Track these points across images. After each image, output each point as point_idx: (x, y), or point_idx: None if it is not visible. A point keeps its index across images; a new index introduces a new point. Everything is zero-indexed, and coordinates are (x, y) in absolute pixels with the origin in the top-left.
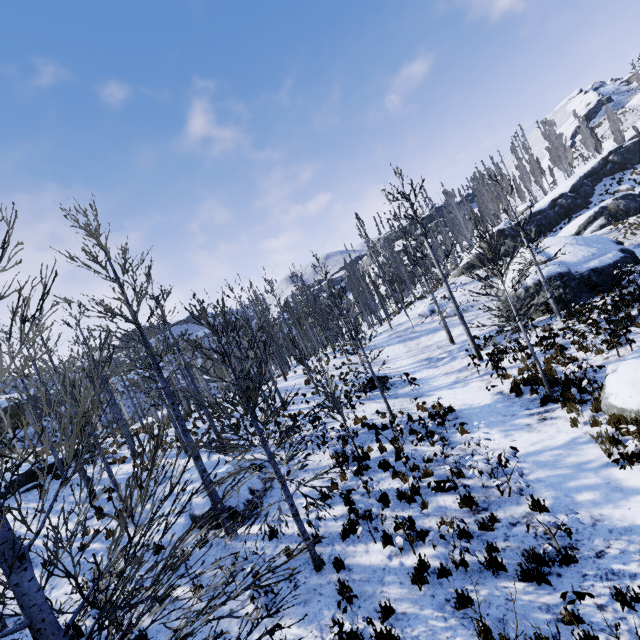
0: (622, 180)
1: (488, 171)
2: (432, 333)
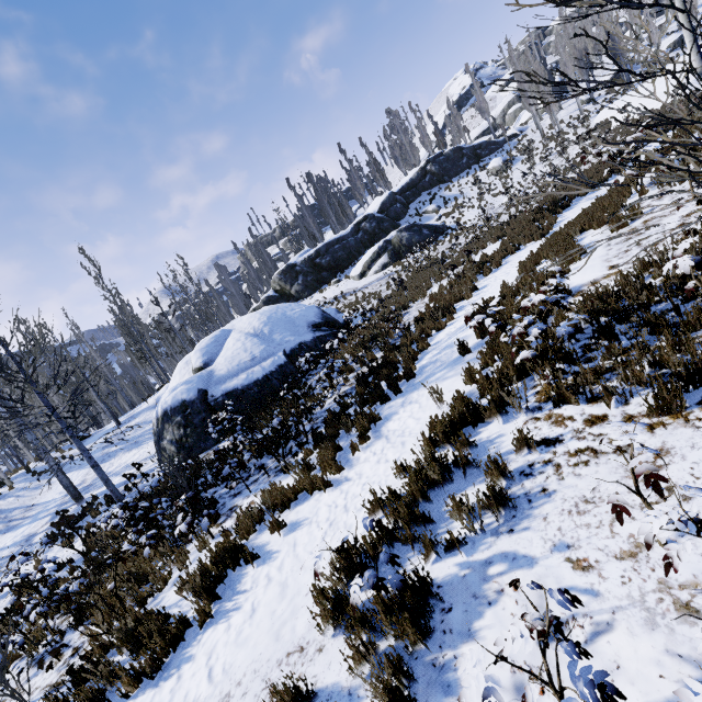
0: (435, 197)
1: (310, 176)
2: (125, 451)
